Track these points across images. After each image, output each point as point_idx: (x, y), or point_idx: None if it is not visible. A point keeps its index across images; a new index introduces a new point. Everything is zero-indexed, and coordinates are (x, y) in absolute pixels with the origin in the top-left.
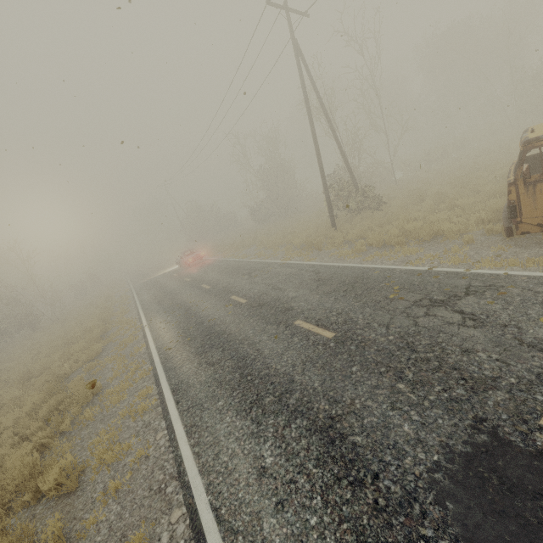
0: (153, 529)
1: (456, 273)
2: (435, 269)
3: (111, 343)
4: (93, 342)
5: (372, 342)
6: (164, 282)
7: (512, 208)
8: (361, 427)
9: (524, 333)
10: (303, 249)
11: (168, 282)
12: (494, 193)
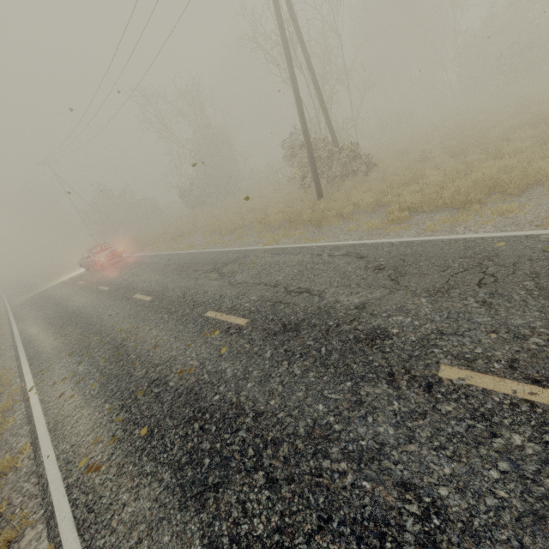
0: None
1: None
2: None
3: None
4: None
5: None
6: (62, 296)
7: None
8: None
9: None
10: (286, 229)
11: (70, 294)
12: (544, 137)
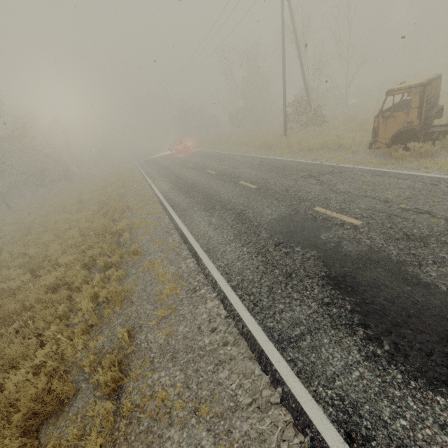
0: (165, 239)
1: (332, 165)
2: (324, 163)
3: (129, 190)
4: (118, 188)
5: (272, 189)
6: (160, 161)
7: (374, 131)
8: (253, 212)
9: (335, 187)
10: (260, 148)
11: (163, 161)
12: None
